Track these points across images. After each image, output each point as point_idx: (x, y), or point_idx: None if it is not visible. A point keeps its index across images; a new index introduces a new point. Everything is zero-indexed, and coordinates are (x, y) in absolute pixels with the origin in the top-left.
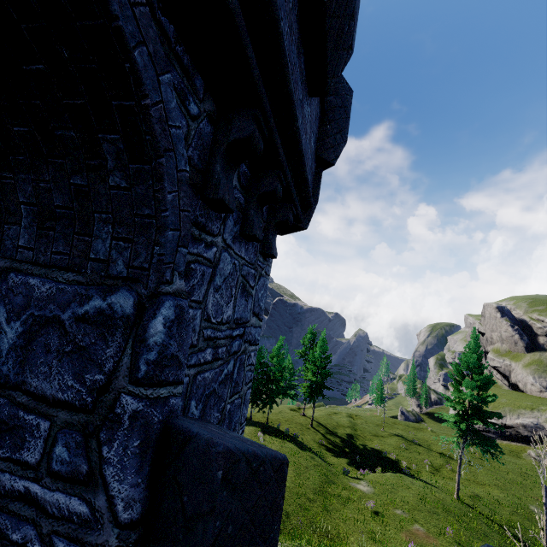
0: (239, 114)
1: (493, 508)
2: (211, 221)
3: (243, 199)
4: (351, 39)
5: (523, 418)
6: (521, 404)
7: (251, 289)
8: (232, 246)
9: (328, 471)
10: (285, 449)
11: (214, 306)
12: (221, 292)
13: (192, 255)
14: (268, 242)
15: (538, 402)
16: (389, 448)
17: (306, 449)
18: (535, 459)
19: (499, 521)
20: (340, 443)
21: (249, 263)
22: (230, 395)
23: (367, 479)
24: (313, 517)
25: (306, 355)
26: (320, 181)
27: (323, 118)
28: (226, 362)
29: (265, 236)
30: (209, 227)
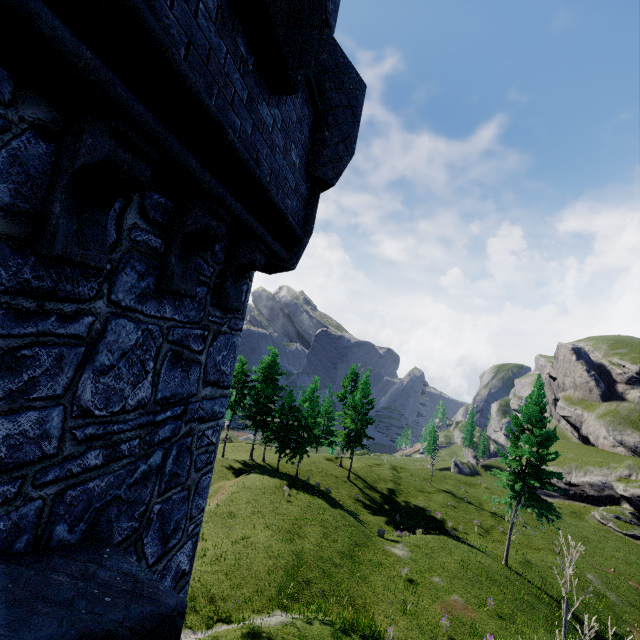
0: (92, 125)
1: (545, 576)
2: (72, 282)
3: (159, 241)
4: (324, 12)
5: (590, 476)
6: (590, 460)
7: (197, 354)
8: (137, 308)
9: (361, 532)
10: (313, 506)
11: (101, 394)
12: (117, 373)
13: (23, 338)
14: (225, 291)
15: (610, 459)
16: (435, 506)
17: (337, 507)
18: (599, 521)
19: (550, 591)
20: (380, 499)
21: (186, 323)
22: (159, 493)
23: (405, 541)
24: (337, 585)
25: (346, 398)
26: (315, 206)
27: (319, 121)
28: (145, 457)
29: (221, 283)
30: (68, 291)
